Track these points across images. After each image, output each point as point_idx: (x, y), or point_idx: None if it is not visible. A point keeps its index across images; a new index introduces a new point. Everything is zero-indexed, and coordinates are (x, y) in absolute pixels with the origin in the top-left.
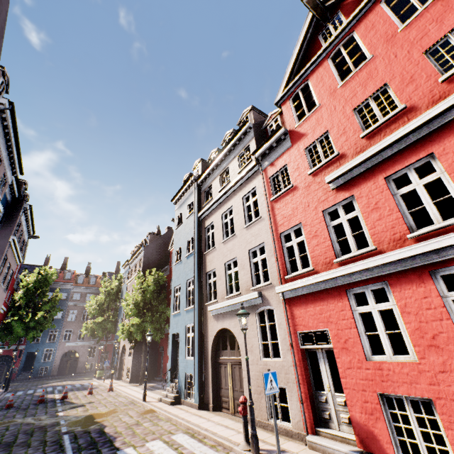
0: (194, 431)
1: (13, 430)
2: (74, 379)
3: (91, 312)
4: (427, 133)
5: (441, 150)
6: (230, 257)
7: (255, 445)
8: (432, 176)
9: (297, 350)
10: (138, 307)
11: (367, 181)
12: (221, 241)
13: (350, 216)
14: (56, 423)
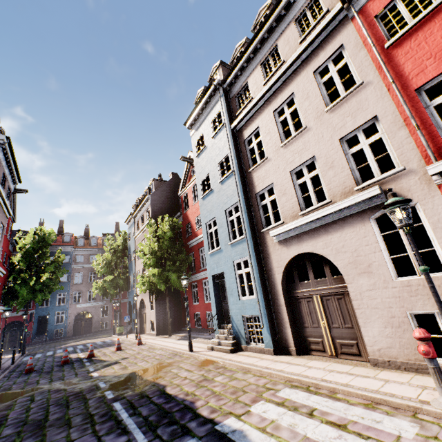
0: (304, 384)
1: (41, 402)
2: (92, 337)
3: (99, 271)
4: None
5: None
6: (300, 161)
7: None
8: None
9: None
10: (156, 256)
11: None
12: (280, 145)
13: None
14: (94, 386)
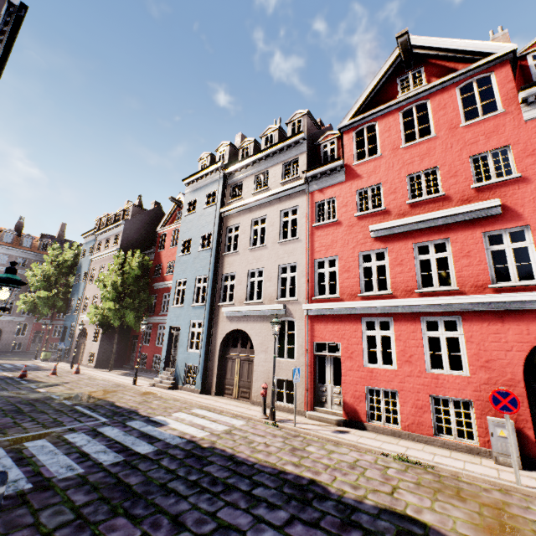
0: (209, 408)
1: (2, 401)
2: (2, 358)
3: (33, 284)
4: (451, 222)
5: (455, 238)
6: (255, 266)
7: (273, 415)
8: (443, 254)
9: (311, 355)
10: (117, 291)
11: (400, 241)
12: (248, 247)
13: (380, 263)
14: (48, 397)
